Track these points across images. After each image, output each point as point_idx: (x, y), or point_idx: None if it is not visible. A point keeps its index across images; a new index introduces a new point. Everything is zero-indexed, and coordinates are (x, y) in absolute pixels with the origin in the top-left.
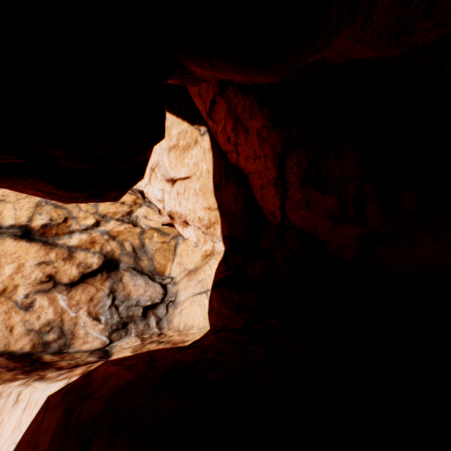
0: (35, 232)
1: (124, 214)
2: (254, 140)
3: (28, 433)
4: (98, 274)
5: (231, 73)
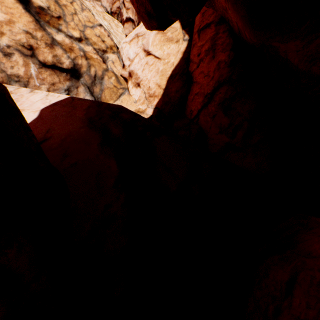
0: (32, 6)
1: (100, 49)
2: (213, 65)
3: (61, 102)
4: (64, 72)
5: (239, 17)
